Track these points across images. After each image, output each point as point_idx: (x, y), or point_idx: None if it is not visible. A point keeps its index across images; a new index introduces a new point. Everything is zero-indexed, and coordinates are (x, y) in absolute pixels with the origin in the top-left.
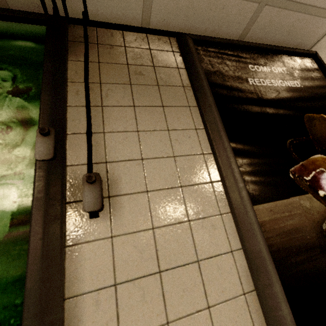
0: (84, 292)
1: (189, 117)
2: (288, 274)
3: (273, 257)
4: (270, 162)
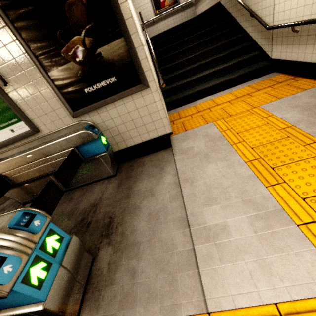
0: (18, 102)
1: (8, 35)
2: (66, 92)
3: (60, 88)
4: (51, 50)
